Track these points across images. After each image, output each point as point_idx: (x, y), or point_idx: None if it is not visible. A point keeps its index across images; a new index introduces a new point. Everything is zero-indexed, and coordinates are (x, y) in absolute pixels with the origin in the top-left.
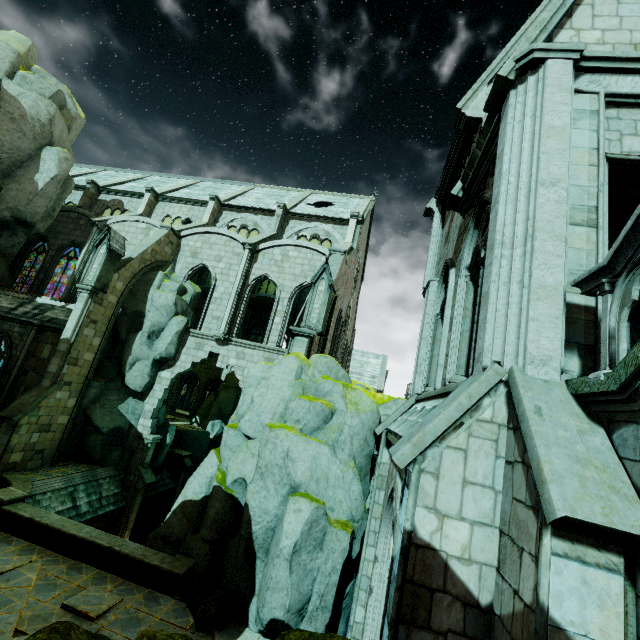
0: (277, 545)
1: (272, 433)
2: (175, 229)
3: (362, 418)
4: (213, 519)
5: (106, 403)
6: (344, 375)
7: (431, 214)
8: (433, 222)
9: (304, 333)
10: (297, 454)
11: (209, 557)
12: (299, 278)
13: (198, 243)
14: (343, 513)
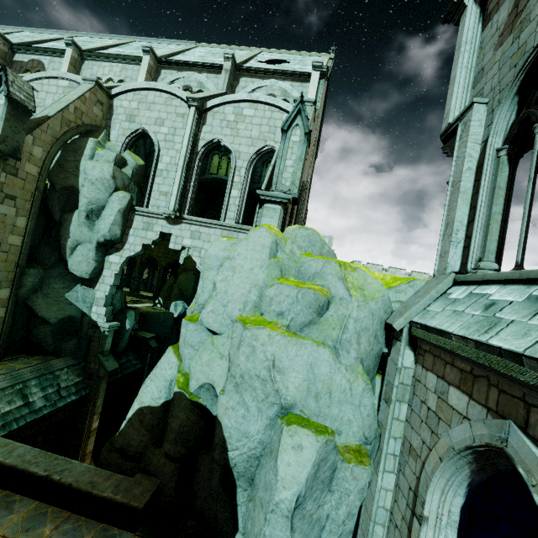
0: (269, 493)
1: (247, 332)
2: (103, 85)
3: (371, 308)
4: (177, 432)
5: (50, 292)
6: (329, 251)
7: (457, 14)
8: (464, 22)
9: (276, 199)
10: (287, 362)
11: (176, 477)
12: (257, 142)
13: (133, 103)
14: (353, 436)
